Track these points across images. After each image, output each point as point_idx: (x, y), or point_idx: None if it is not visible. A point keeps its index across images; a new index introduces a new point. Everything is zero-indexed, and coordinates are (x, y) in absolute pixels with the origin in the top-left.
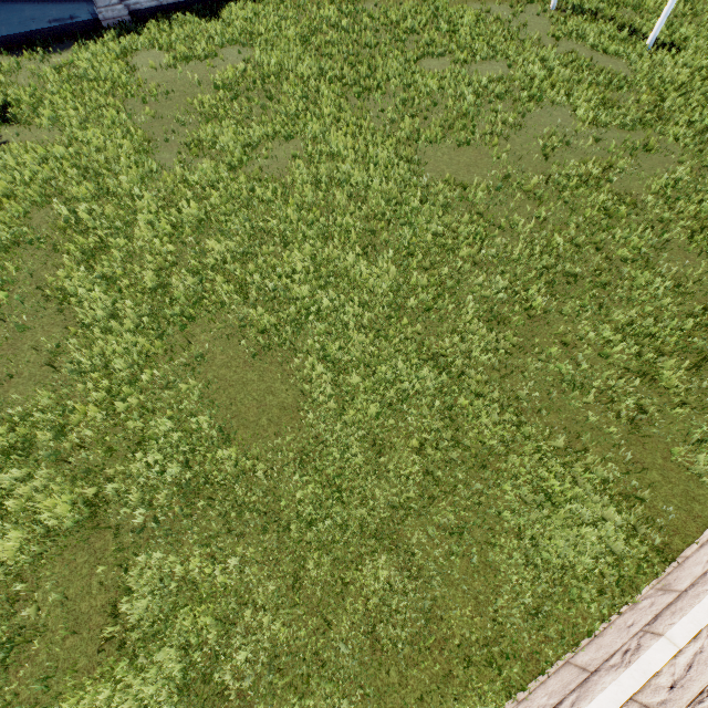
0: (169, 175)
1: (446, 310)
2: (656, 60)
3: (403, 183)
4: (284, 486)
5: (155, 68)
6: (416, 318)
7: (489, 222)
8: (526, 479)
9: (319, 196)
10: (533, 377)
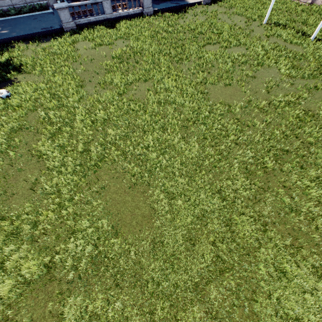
0: (91, 97)
1: (223, 167)
2: (316, 46)
3: (199, 103)
4: (144, 260)
5: (86, 49)
6: (208, 170)
7: (242, 123)
8: (270, 262)
9: (160, 108)
10: (269, 204)
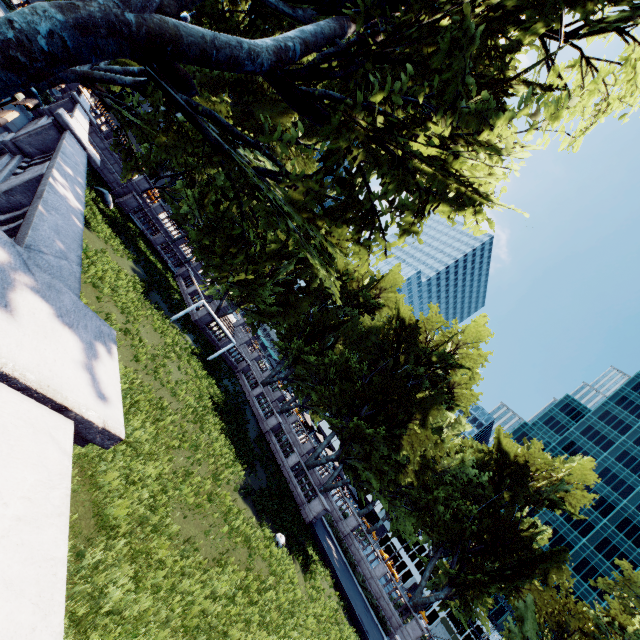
0: None
1: None
2: None
3: None
4: None
5: None
6: None
7: None
8: None
9: None
10: None
